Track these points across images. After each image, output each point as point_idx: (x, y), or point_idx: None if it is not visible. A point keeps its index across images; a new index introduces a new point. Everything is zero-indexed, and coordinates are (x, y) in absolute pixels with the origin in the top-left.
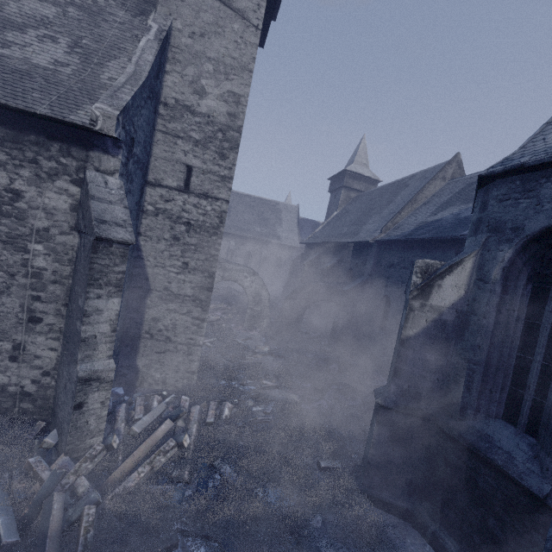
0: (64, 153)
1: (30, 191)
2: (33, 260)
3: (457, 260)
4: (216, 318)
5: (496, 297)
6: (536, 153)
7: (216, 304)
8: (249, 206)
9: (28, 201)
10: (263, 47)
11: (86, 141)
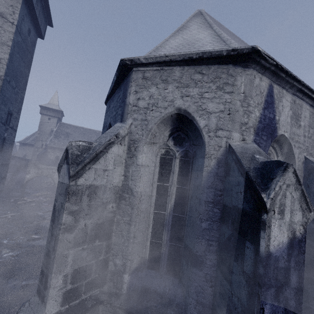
0: None
1: None
2: None
3: None
4: (30, 200)
5: None
6: None
7: (42, 192)
8: (82, 133)
9: None
10: (43, 39)
11: None
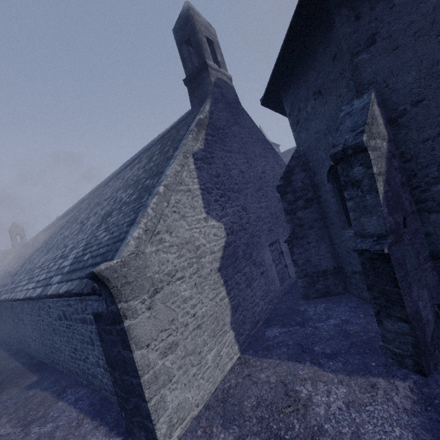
0: None
1: None
2: None
3: None
4: None
5: None
6: None
7: None
8: None
9: None
10: None
11: None
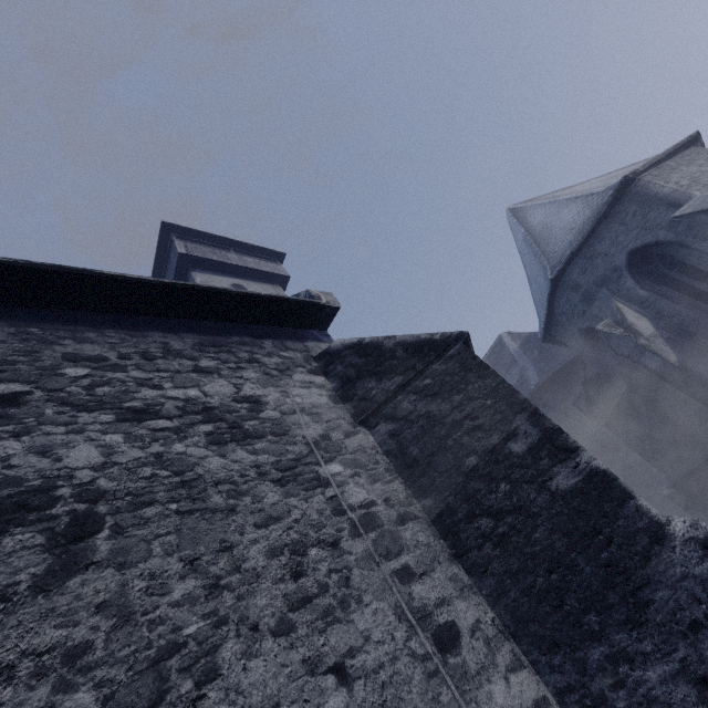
0: (280, 348)
1: (269, 393)
2: (343, 496)
3: (615, 307)
4: None
5: (663, 300)
6: (568, 249)
7: None
8: None
9: (275, 406)
10: None
11: (293, 334)
